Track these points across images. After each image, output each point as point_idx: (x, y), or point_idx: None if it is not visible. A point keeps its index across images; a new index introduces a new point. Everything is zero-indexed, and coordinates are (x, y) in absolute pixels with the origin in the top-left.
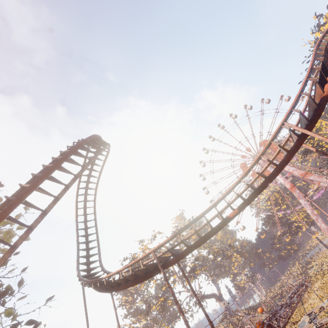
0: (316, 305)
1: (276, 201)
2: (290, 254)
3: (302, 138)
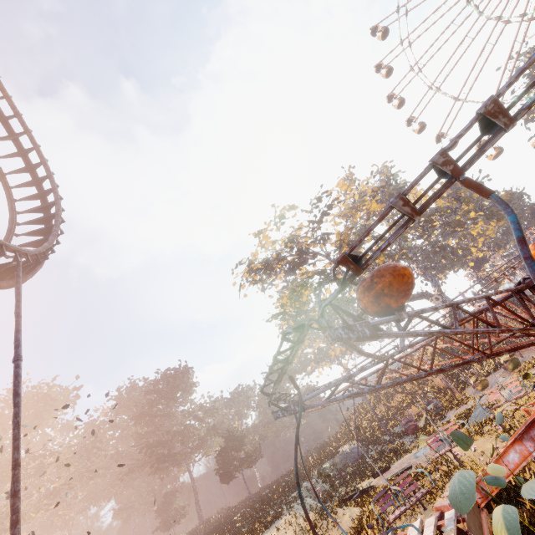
0: None
1: None
2: None
3: None
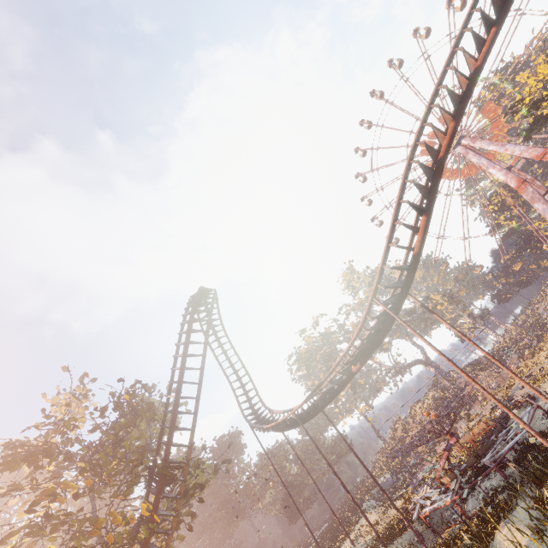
0: (541, 362)
1: (502, 203)
2: (536, 277)
3: (398, 305)
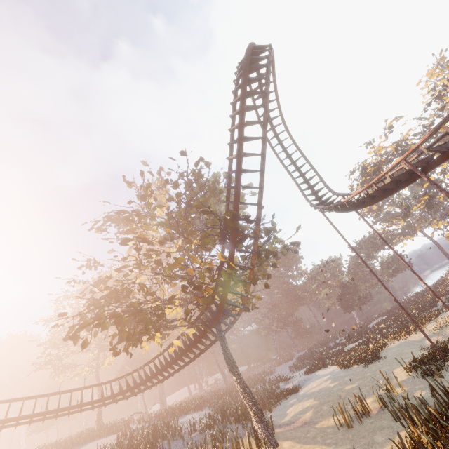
0: None
1: None
2: None
3: None
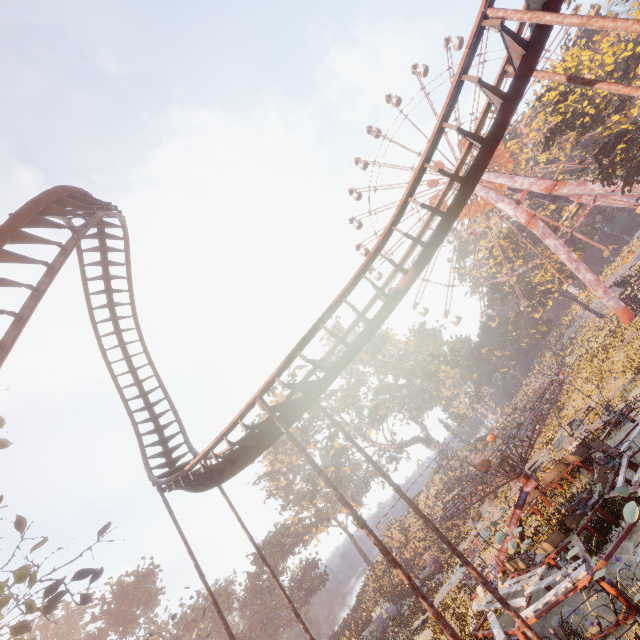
0: (580, 407)
1: (504, 255)
2: (535, 343)
3: (533, 50)
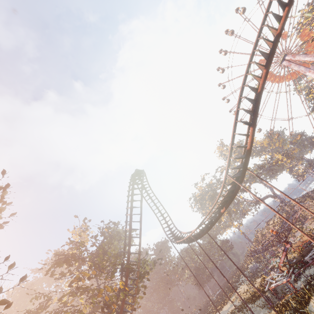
0: None
1: None
2: None
3: (241, 177)
